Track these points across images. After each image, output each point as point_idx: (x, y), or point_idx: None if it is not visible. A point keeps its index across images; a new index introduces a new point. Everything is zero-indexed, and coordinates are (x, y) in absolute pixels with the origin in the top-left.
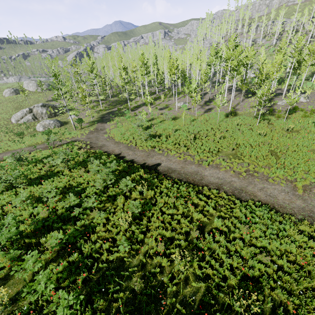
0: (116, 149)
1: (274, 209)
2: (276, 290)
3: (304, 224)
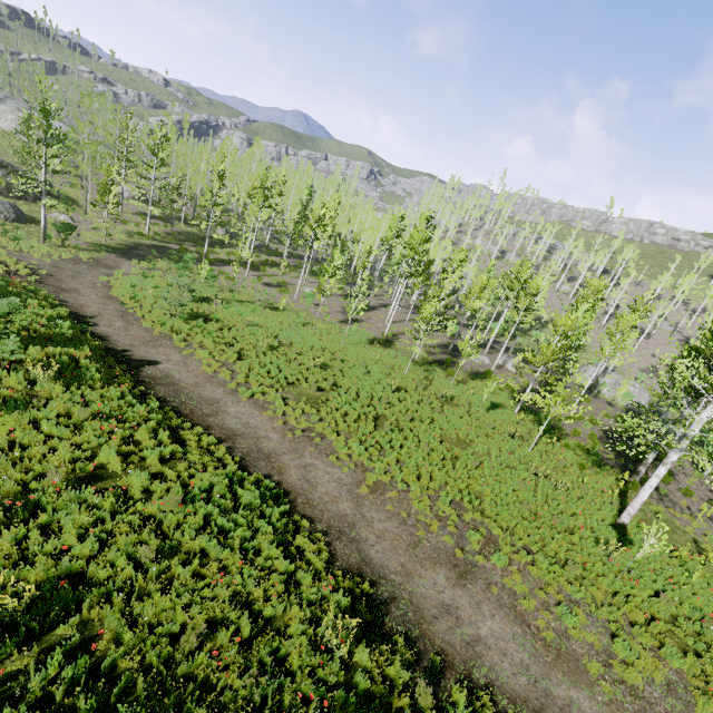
0: (93, 307)
1: (286, 499)
2: (107, 607)
3: (313, 537)
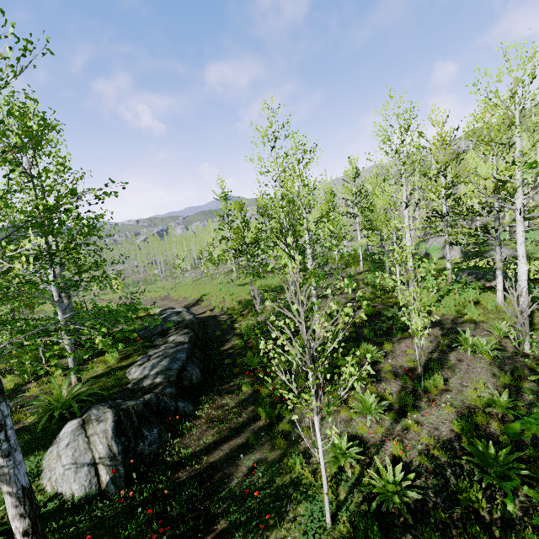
0: None
1: None
2: None
3: None
